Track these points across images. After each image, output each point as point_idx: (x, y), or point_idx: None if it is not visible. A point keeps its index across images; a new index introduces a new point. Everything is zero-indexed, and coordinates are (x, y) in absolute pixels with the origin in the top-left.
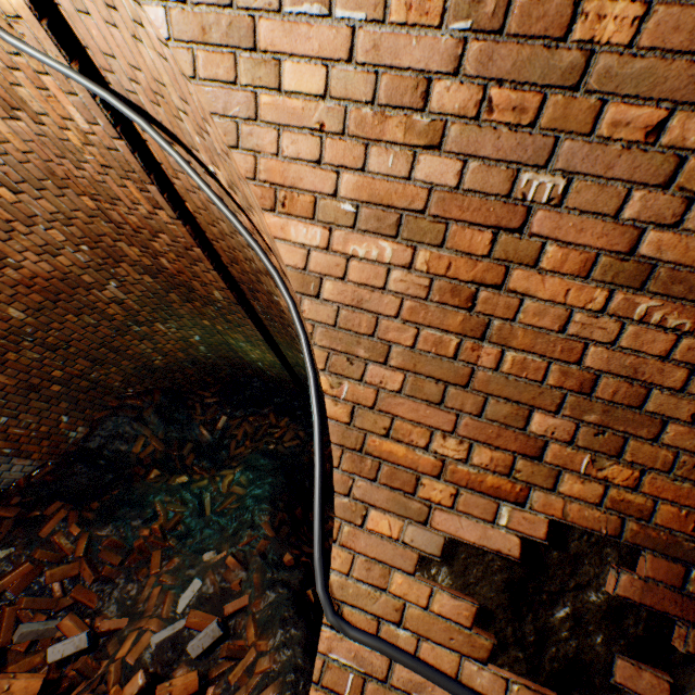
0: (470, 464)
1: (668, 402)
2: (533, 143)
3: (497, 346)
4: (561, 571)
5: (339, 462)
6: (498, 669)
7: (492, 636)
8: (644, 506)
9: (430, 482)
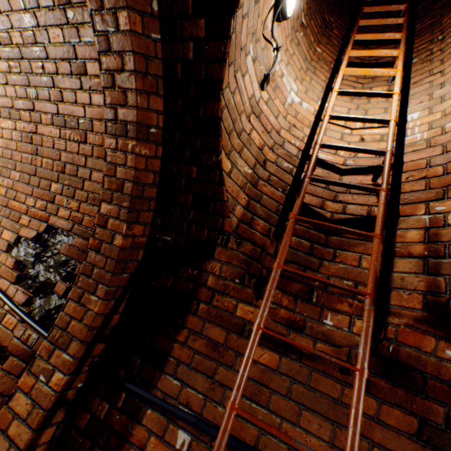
0: (36, 208)
1: (84, 172)
2: (25, 78)
3: (41, 157)
4: (53, 248)
5: (1, 212)
6: (19, 287)
7: (21, 273)
8: (81, 218)
9: (24, 217)
